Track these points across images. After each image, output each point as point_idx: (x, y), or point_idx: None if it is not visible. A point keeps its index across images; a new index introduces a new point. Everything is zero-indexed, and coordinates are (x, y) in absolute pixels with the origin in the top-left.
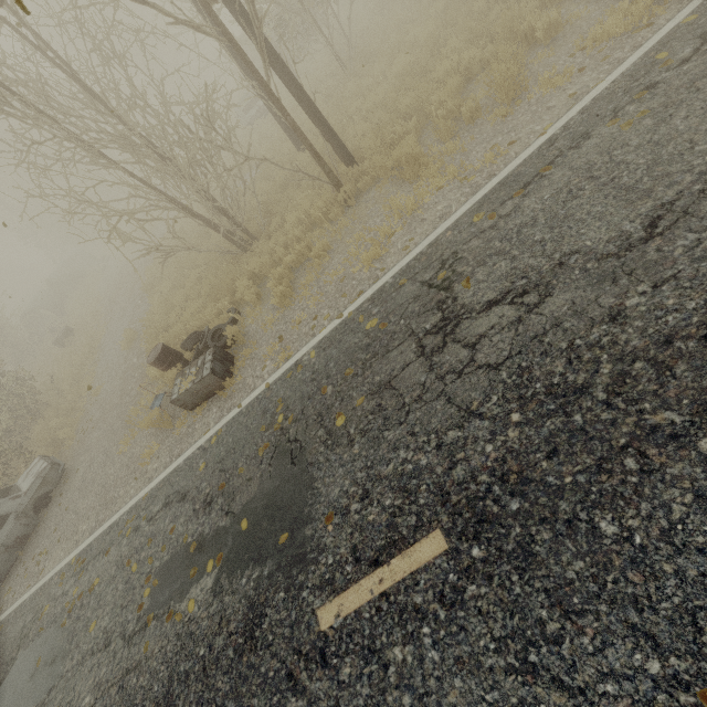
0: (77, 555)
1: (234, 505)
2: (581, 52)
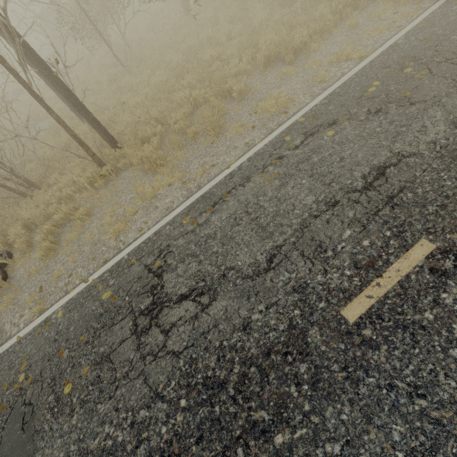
0: None
1: None
2: (255, 114)
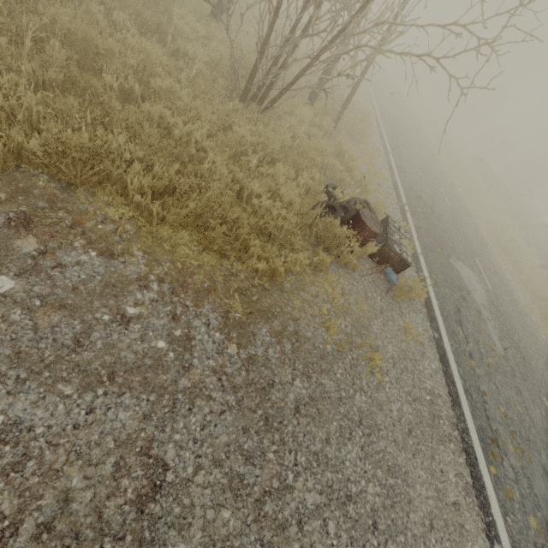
0: (488, 463)
1: (466, 289)
2: None
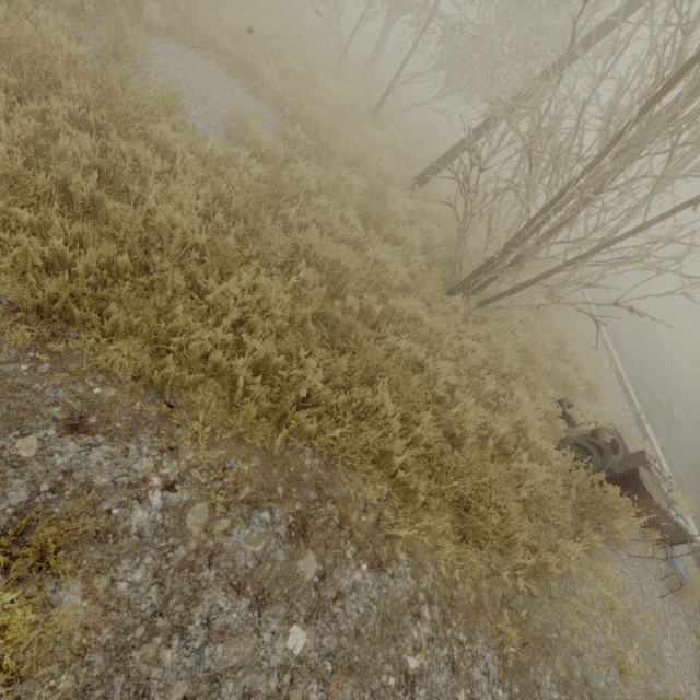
0: None
1: None
2: None
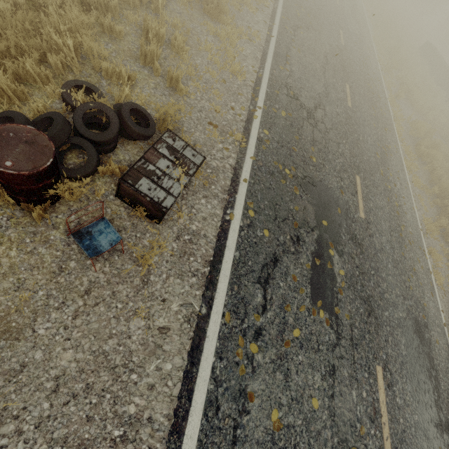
0: None
1: (312, 223)
2: None
